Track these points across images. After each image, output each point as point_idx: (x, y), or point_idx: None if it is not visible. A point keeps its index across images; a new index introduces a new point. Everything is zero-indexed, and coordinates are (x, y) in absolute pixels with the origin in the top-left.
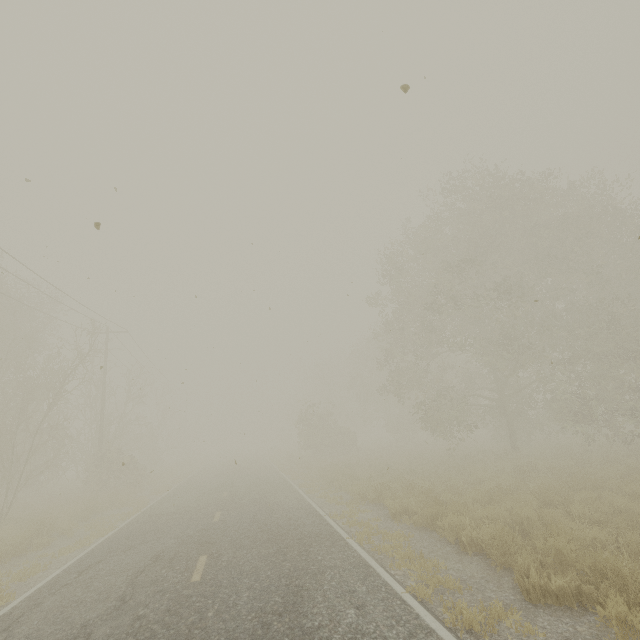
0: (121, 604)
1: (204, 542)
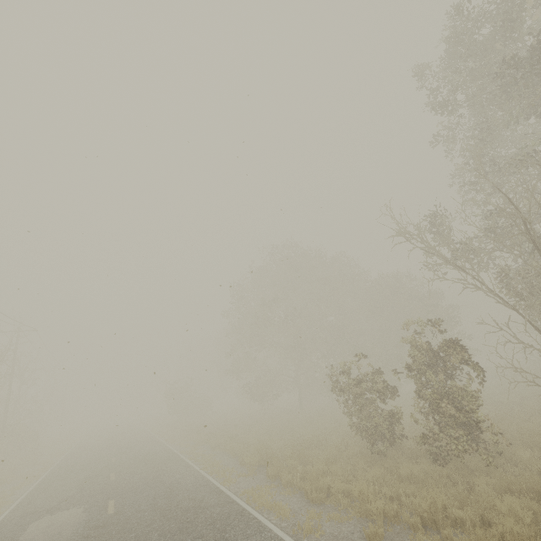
0: (81, 490)
1: (111, 469)
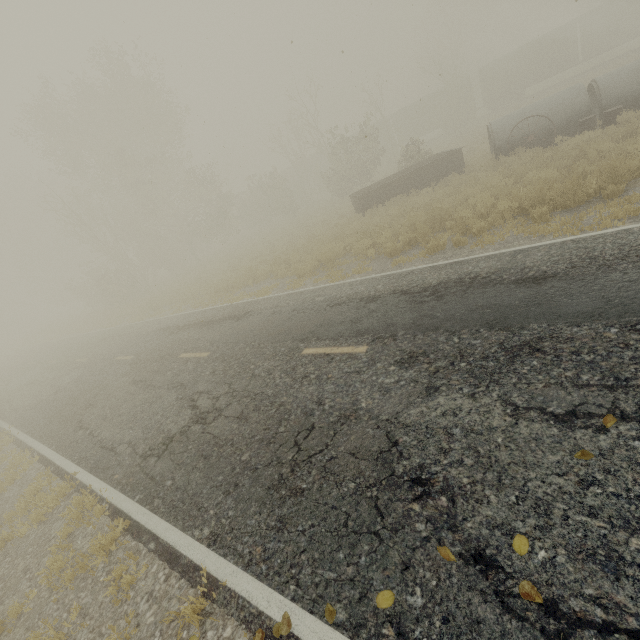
0: None
1: None
